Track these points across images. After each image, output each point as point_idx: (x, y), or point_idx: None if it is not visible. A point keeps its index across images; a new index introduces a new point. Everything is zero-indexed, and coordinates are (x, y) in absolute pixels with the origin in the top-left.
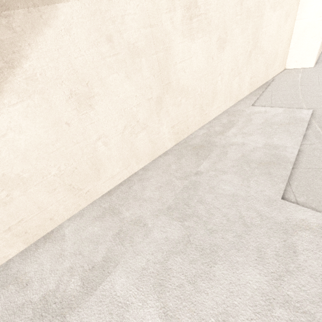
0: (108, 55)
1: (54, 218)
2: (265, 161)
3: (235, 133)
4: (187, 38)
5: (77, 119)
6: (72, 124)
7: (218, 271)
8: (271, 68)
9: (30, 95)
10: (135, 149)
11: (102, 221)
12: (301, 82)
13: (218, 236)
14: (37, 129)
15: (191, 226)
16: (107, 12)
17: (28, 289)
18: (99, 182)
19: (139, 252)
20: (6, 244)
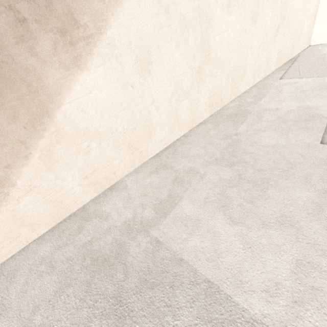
0: (165, 25)
1: (116, 173)
2: (300, 119)
3: (267, 101)
4: (225, 11)
5: (139, 83)
6: (135, 87)
7: (271, 193)
8: (297, 44)
9: (110, 58)
10: (178, 116)
11: (158, 173)
12: None
13: (267, 173)
14: (111, 89)
15: (240, 169)
16: None
17: (109, 219)
18: (150, 144)
19: (198, 189)
20: (83, 190)
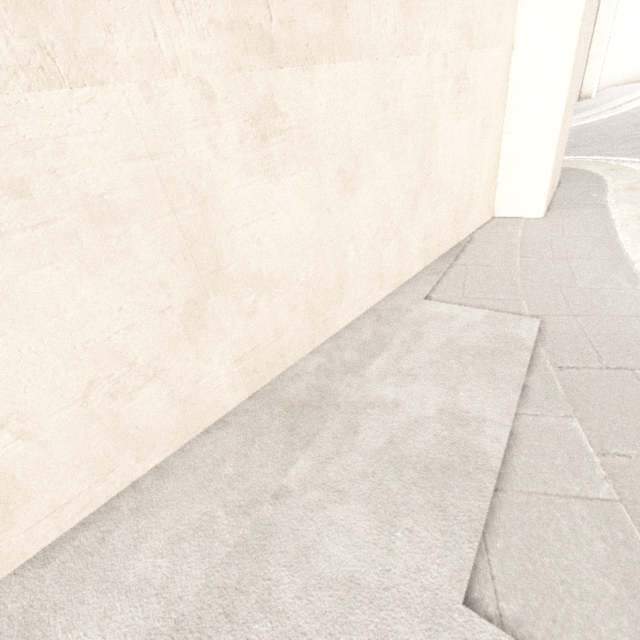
0: (19, 227)
1: None
2: (437, 462)
3: (383, 370)
4: (259, 176)
5: None
6: None
7: None
8: (466, 217)
9: None
10: (128, 427)
11: None
12: (520, 250)
13: None
14: None
15: None
16: (5, 129)
17: None
18: (10, 532)
19: None
20: None
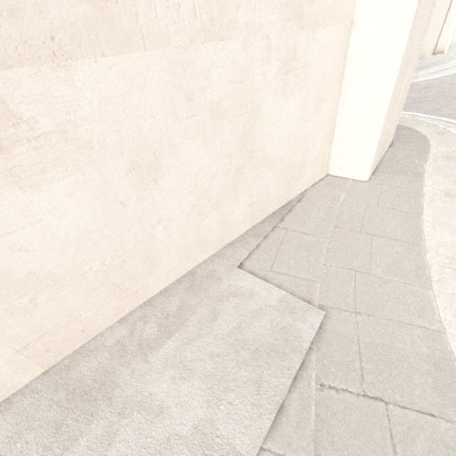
0: None
1: None
2: None
3: (168, 357)
4: (5, 189)
5: None
6: None
7: None
8: (298, 179)
9: None
10: None
11: None
12: (337, 218)
13: None
14: None
15: None
16: None
17: None
18: None
19: None
20: None
